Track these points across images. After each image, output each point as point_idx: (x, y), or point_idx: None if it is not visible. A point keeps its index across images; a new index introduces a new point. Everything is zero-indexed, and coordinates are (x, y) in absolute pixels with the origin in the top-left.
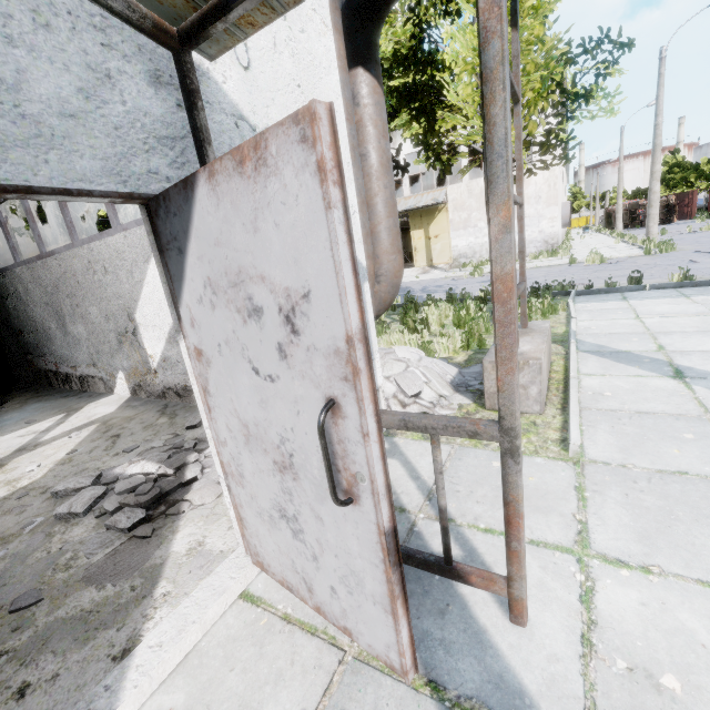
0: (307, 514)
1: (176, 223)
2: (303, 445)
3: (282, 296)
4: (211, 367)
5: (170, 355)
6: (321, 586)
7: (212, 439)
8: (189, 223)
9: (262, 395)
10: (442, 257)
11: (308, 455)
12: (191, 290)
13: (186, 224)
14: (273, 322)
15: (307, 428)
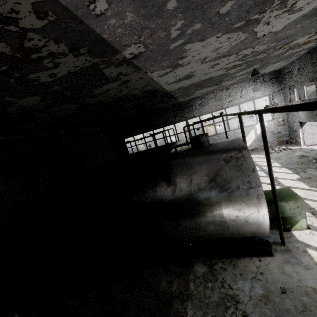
0: (315, 136)
1: (305, 122)
2: (315, 132)
3: (316, 124)
4: (305, 130)
5: (252, 144)
6: (315, 141)
7: (301, 137)
8: (307, 122)
9: (312, 130)
10: (211, 132)
11: (316, 132)
12: (305, 126)
13: (306, 122)
14: (314, 125)
15: (316, 130)
